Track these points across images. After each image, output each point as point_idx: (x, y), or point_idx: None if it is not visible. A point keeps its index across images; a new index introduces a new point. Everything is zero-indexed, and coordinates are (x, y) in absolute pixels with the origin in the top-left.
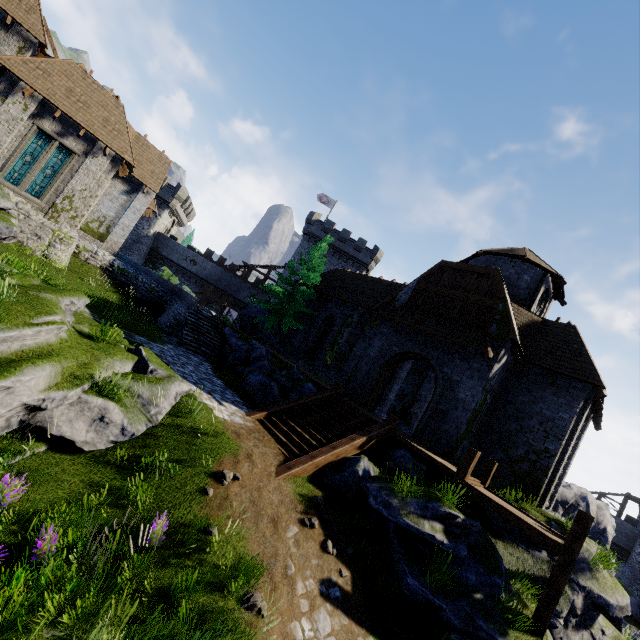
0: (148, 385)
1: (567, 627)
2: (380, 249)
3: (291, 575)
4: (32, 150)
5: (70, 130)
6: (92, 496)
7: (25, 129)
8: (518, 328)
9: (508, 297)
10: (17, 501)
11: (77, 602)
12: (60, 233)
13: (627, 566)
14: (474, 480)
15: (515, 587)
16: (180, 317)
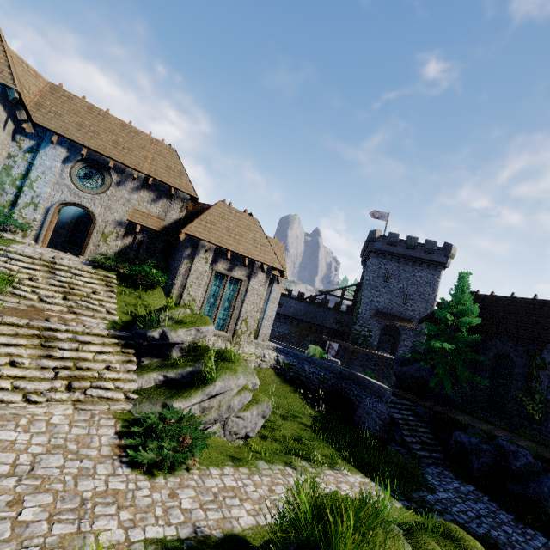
0: None
1: None
2: (453, 245)
3: None
4: (213, 292)
5: (235, 262)
6: None
7: (207, 277)
8: None
9: None
10: None
11: None
12: (244, 354)
13: None
14: None
15: None
16: (384, 416)
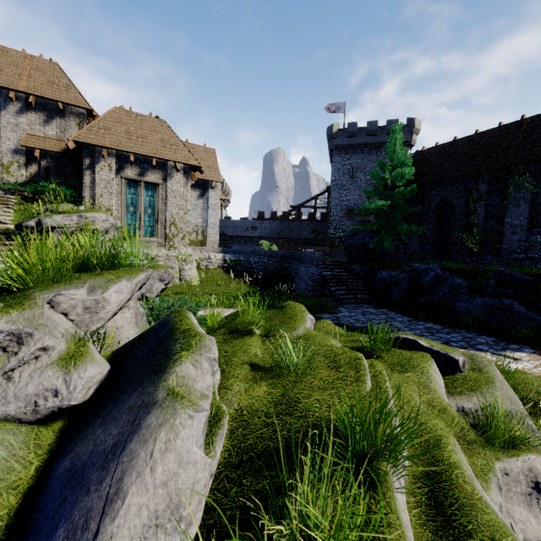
0: (493, 390)
1: None
2: (415, 118)
3: None
4: (130, 200)
5: (145, 166)
6: None
7: (118, 186)
8: None
9: None
10: None
11: None
12: (181, 256)
13: None
14: None
15: None
16: (315, 277)
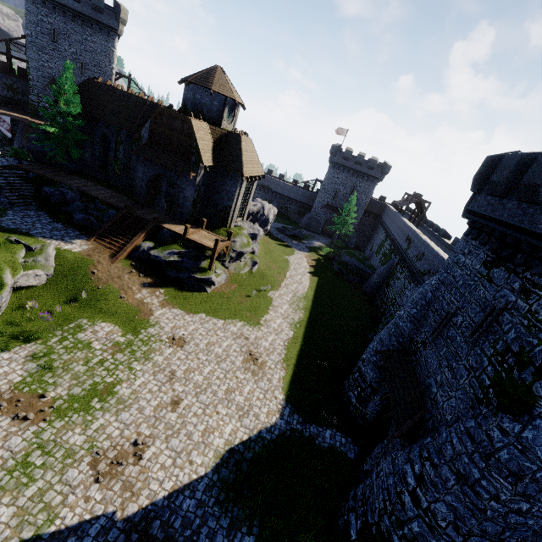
0: (40, 256)
1: (230, 262)
2: (122, 7)
3: (130, 287)
4: None
5: None
6: (57, 295)
7: None
8: (214, 143)
9: (205, 125)
10: (37, 305)
11: (76, 313)
12: None
13: (309, 214)
14: (195, 231)
15: (206, 262)
16: None
